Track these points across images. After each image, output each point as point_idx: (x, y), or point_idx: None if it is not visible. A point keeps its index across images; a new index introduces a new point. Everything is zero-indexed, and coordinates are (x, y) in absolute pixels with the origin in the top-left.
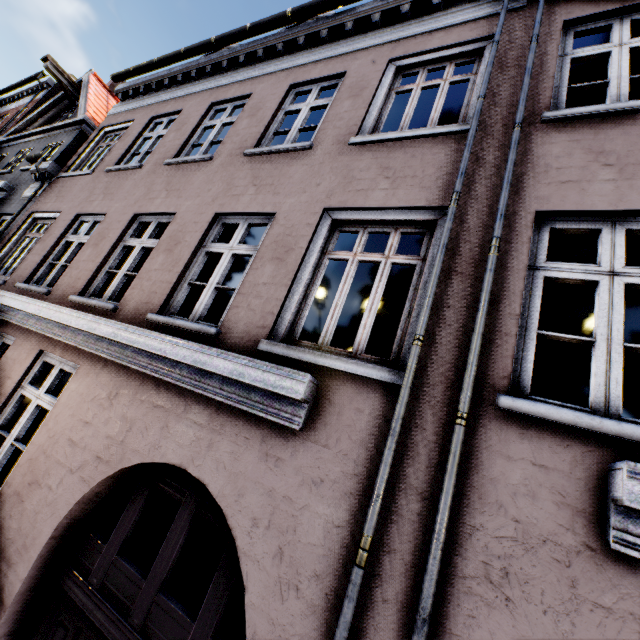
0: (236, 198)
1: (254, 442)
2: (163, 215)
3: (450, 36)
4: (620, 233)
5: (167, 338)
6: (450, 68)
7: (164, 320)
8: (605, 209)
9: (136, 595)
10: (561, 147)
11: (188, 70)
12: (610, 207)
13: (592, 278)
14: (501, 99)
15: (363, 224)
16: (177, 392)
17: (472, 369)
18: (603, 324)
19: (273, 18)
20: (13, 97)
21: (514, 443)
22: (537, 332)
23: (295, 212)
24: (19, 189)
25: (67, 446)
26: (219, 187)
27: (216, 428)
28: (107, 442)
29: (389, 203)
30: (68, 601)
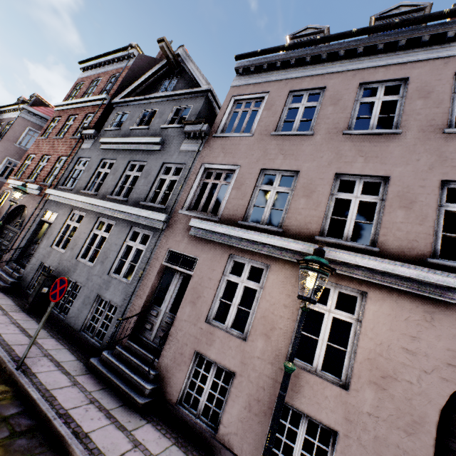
0: None
1: None
2: (367, 176)
3: None
4: None
5: None
6: None
7: (453, 265)
8: None
9: None
10: None
11: (318, 54)
12: None
13: None
14: None
15: None
16: None
17: None
18: None
19: (426, 16)
20: (99, 64)
21: None
22: None
23: None
24: (170, 143)
25: (404, 353)
26: (429, 158)
27: None
28: (451, 354)
29: None
30: None
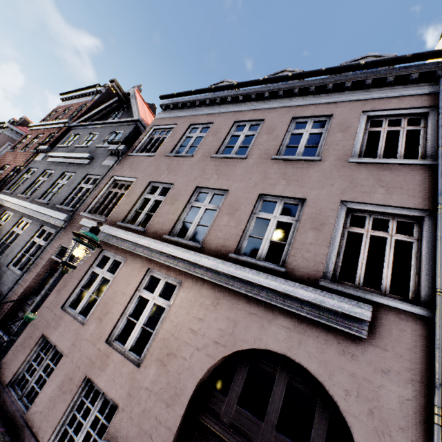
0: (272, 186)
1: (332, 342)
2: (217, 189)
3: (403, 102)
4: None
5: (258, 273)
6: (405, 121)
7: (243, 259)
8: None
9: (258, 431)
10: None
11: (214, 98)
12: None
13: None
14: None
15: (368, 212)
16: (264, 306)
17: None
18: None
19: (278, 77)
20: (75, 96)
21: None
22: None
23: (320, 200)
24: (98, 159)
25: (189, 332)
26: (257, 177)
27: (301, 331)
28: (220, 333)
29: (388, 203)
30: (207, 431)
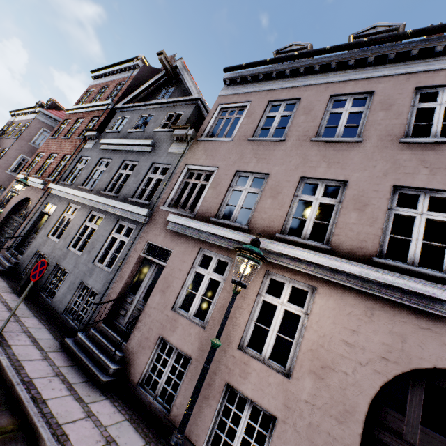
0: (410, 176)
1: None
2: (329, 180)
3: None
4: None
5: (429, 283)
6: None
7: (395, 265)
8: None
9: None
10: None
11: (296, 68)
12: None
13: None
14: None
15: None
16: (439, 320)
17: None
18: None
19: (391, 36)
20: (108, 73)
21: None
22: None
23: None
24: (160, 145)
25: (343, 345)
26: (384, 165)
27: None
28: (385, 348)
29: None
30: None
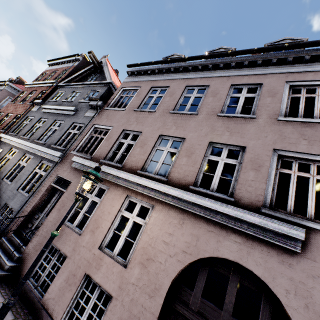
0: (219, 136)
1: (273, 254)
2: (175, 137)
3: (317, 76)
4: None
5: (214, 201)
6: (319, 90)
7: (201, 190)
8: None
9: (219, 317)
10: None
11: (169, 68)
12: None
13: None
14: None
15: (294, 158)
16: (219, 225)
17: None
18: None
19: (220, 53)
20: (59, 63)
21: None
22: None
23: (257, 148)
24: (81, 111)
25: (163, 244)
26: (207, 129)
27: (249, 245)
28: (186, 244)
29: (310, 152)
30: (180, 316)
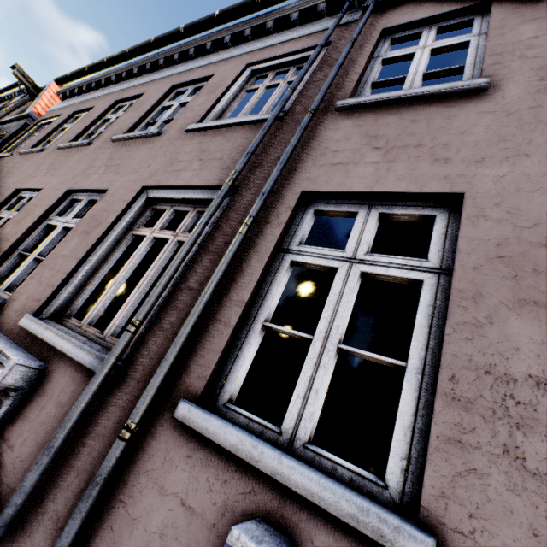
0: (88, 176)
1: None
2: (36, 191)
3: (296, 45)
4: (373, 217)
5: None
6: (292, 71)
7: None
8: (360, 191)
9: None
10: (344, 132)
11: (109, 75)
12: (365, 189)
13: (333, 264)
14: (313, 92)
15: (172, 203)
16: None
17: (163, 364)
18: (326, 318)
19: (170, 33)
20: (1, 99)
21: (176, 469)
22: (263, 323)
23: (121, 189)
24: None
25: None
26: (82, 167)
27: None
28: None
29: (191, 182)
30: None
